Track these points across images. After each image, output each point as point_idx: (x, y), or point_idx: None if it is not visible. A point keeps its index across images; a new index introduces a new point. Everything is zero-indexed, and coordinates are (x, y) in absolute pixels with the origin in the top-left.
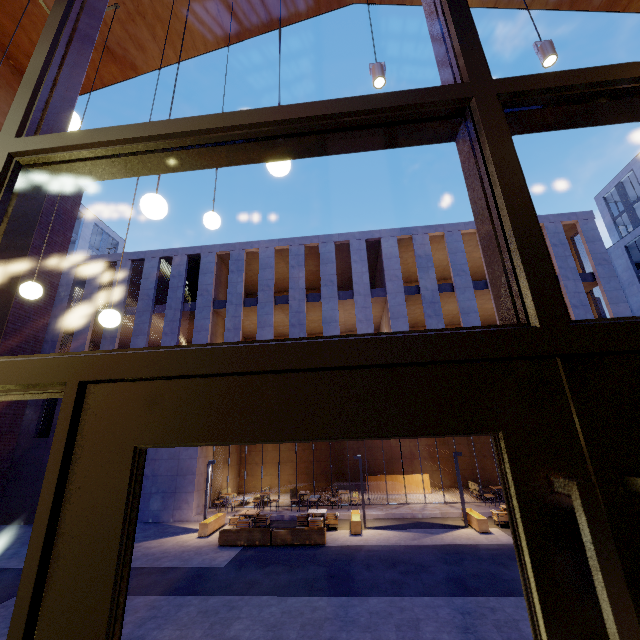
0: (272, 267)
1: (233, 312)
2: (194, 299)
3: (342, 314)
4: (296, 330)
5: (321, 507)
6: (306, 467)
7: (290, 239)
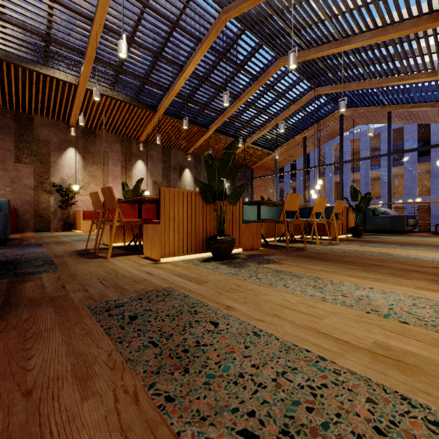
0: (349, 152)
1: (328, 179)
2: (307, 163)
3: (399, 170)
4: (363, 187)
5: None
6: None
7: (360, 132)
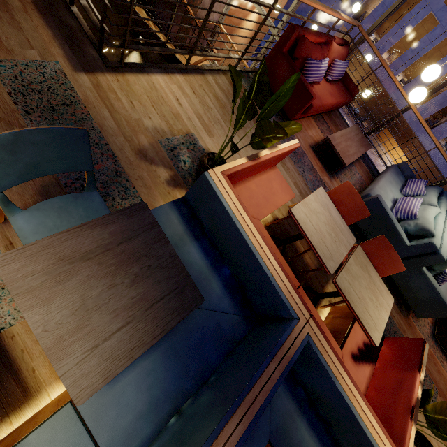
0: None
1: None
2: None
3: None
4: None
5: (351, 118)
6: (374, 90)
7: None
